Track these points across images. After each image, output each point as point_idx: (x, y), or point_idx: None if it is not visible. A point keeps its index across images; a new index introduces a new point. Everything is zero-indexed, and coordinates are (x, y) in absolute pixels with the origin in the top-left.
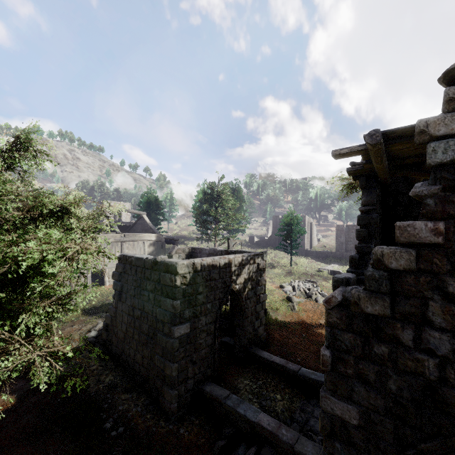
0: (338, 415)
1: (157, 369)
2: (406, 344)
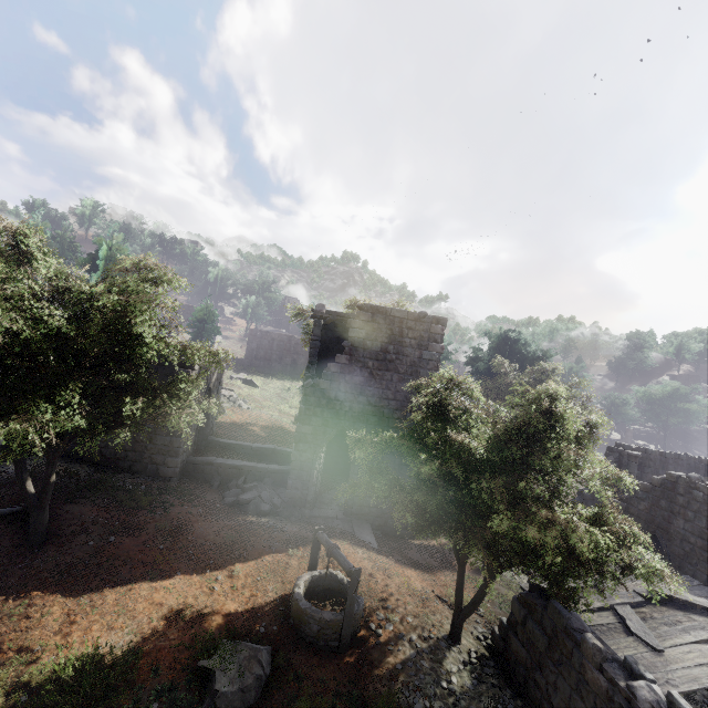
0: (304, 432)
1: (158, 447)
2: (332, 399)
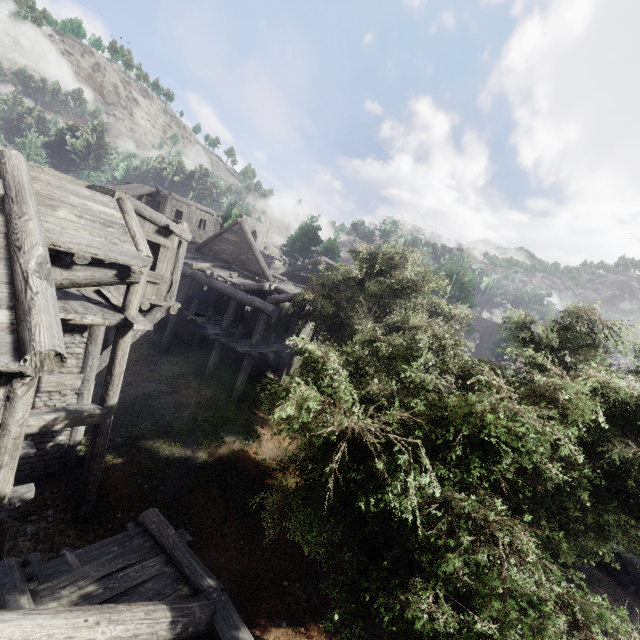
0: None
1: None
2: None
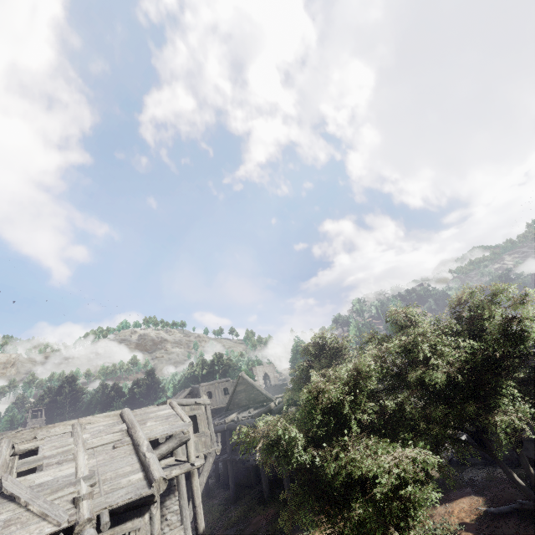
0: None
1: None
2: None
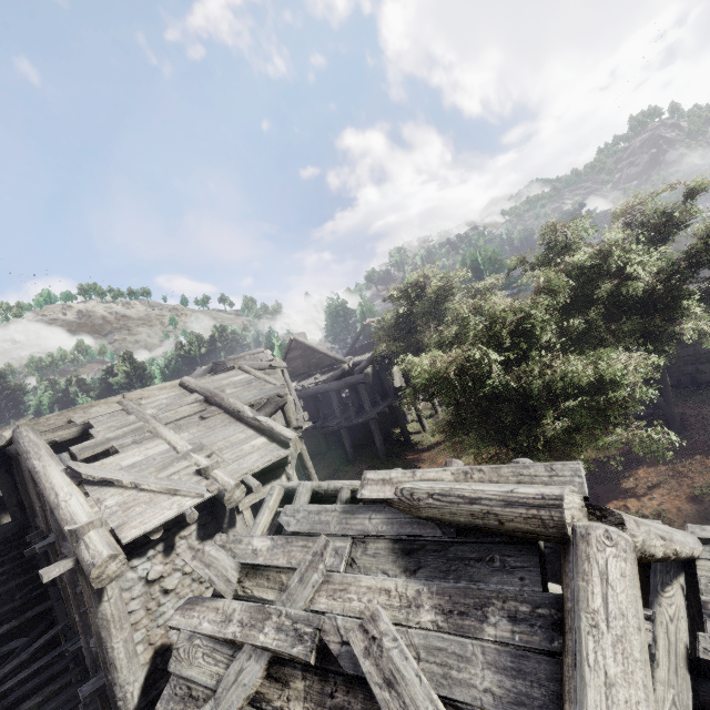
0: None
1: (682, 360)
2: None
